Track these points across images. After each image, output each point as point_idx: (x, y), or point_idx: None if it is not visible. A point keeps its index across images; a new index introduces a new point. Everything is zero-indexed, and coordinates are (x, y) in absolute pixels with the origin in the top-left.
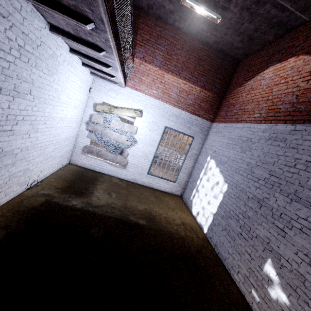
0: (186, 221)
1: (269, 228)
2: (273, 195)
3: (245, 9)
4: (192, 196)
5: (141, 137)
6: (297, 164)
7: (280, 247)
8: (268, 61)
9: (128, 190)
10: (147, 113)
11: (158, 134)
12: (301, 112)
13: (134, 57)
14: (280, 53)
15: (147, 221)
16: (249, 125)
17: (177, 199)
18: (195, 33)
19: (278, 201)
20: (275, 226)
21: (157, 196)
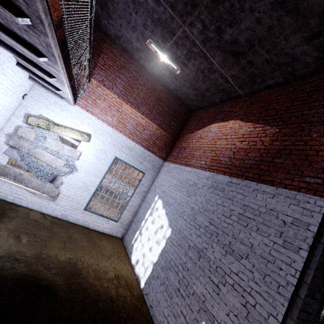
0: (122, 273)
1: (206, 283)
2: (211, 245)
3: (200, 71)
4: (134, 239)
5: (84, 164)
6: (232, 215)
7: (214, 307)
8: (214, 117)
9: (51, 230)
10: (97, 139)
11: (105, 164)
12: (236, 167)
13: (92, 77)
14: (223, 114)
15: (68, 279)
16: (196, 170)
17: (116, 242)
18: (158, 75)
19: (215, 252)
20: (211, 281)
21: (92, 238)
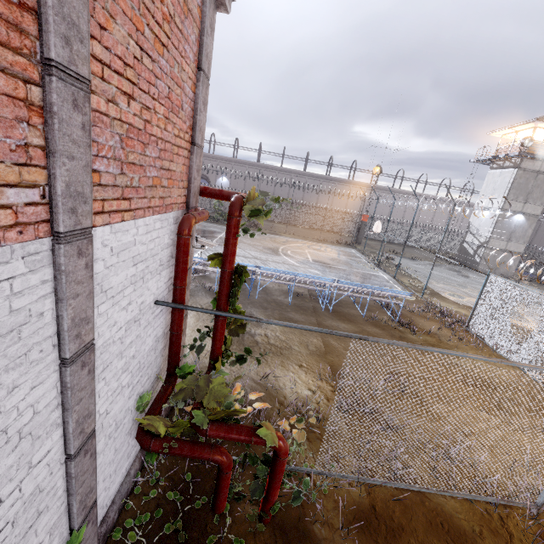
0: None
1: None
2: None
3: None
4: None
5: None
6: None
7: None
8: None
9: None
10: None
11: None
12: None
13: None
14: None
15: None
16: None
17: None
18: None
19: None
20: None
21: None
